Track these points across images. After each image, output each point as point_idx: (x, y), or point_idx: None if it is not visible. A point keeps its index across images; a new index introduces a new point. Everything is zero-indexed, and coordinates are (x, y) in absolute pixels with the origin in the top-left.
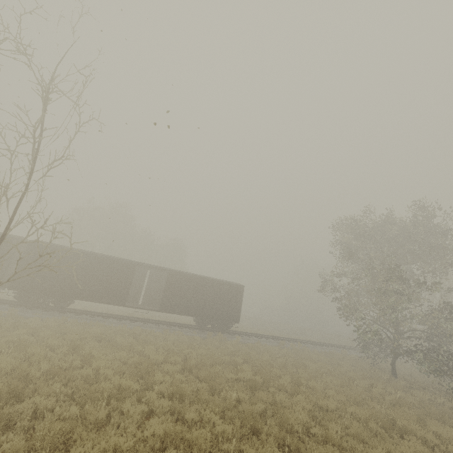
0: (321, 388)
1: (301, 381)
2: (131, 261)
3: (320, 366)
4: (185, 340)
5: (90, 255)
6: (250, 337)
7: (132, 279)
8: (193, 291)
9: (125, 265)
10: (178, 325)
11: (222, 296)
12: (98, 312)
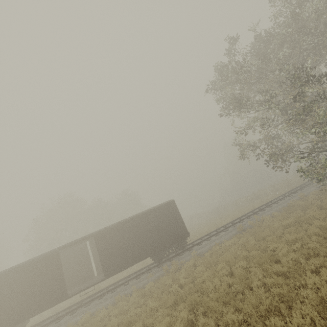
0: (317, 321)
1: (275, 325)
2: (51, 251)
3: (289, 240)
4: (135, 299)
5: (5, 274)
6: (208, 240)
7: (60, 267)
8: (128, 237)
9: (46, 259)
10: (134, 276)
11: (158, 222)
12: (57, 313)
